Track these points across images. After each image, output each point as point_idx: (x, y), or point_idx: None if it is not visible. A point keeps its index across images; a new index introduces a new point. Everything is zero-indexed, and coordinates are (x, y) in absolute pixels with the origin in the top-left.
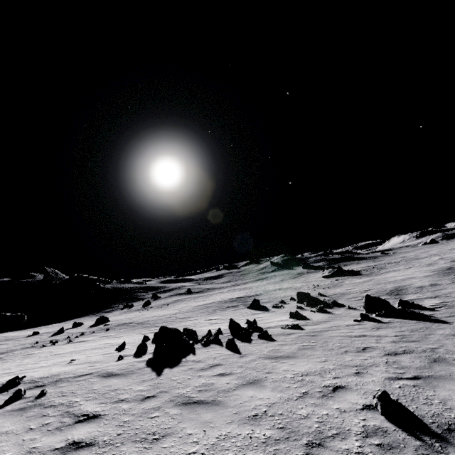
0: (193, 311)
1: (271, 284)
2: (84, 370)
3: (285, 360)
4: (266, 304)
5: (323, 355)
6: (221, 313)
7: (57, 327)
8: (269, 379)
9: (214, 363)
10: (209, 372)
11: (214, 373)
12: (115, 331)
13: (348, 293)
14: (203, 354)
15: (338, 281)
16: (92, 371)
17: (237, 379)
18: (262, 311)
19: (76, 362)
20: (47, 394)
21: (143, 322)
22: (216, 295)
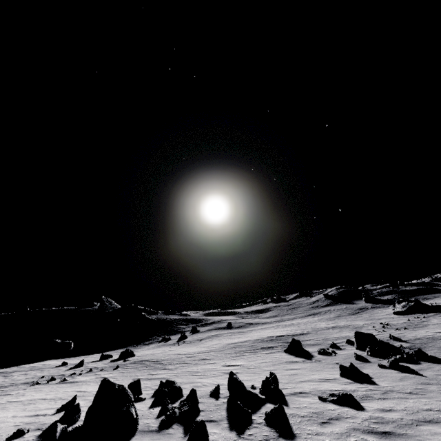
0: (220, 351)
1: (323, 321)
2: None
3: None
4: (312, 348)
5: None
6: (248, 357)
7: (93, 358)
8: None
9: None
10: None
11: None
12: (120, 371)
13: (440, 337)
14: None
15: (418, 320)
16: None
17: None
18: (303, 357)
19: None
20: None
21: (160, 361)
22: (255, 331)
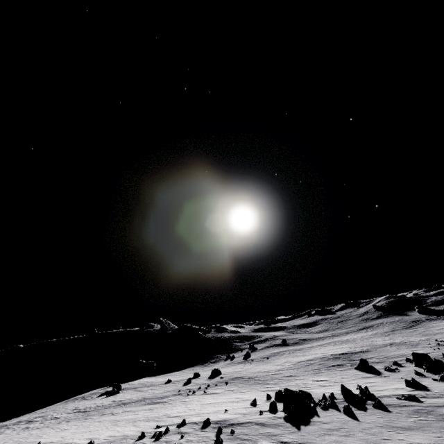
0: (297, 368)
1: (378, 336)
2: (242, 419)
3: (400, 431)
4: (377, 365)
5: (438, 431)
6: (327, 374)
7: (179, 375)
8: (386, 443)
9: (338, 426)
10: (336, 432)
11: (340, 433)
12: (234, 385)
13: None
14: (326, 417)
15: None
16: (249, 420)
17: (360, 441)
18: (373, 374)
19: (230, 412)
20: (235, 432)
21: (253, 377)
22: (315, 349)
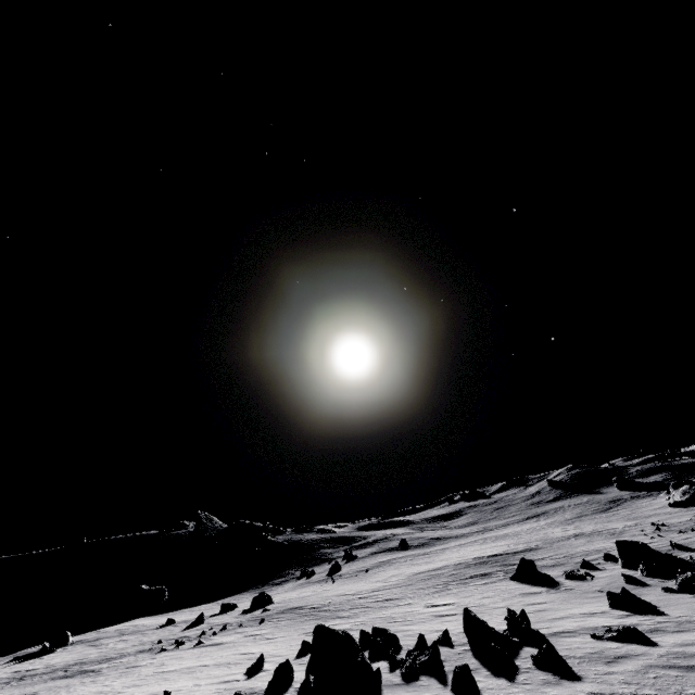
0: (407, 585)
1: (556, 526)
2: None
3: None
4: (552, 571)
5: None
6: (458, 591)
7: (204, 611)
8: None
9: None
10: None
11: None
12: (272, 625)
13: None
14: None
15: None
16: None
17: None
18: (543, 586)
19: None
20: None
21: (321, 606)
22: (450, 551)
